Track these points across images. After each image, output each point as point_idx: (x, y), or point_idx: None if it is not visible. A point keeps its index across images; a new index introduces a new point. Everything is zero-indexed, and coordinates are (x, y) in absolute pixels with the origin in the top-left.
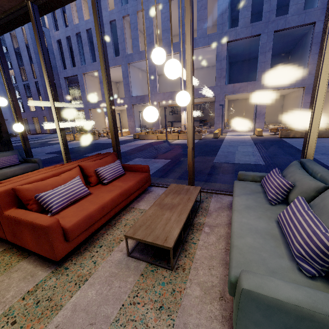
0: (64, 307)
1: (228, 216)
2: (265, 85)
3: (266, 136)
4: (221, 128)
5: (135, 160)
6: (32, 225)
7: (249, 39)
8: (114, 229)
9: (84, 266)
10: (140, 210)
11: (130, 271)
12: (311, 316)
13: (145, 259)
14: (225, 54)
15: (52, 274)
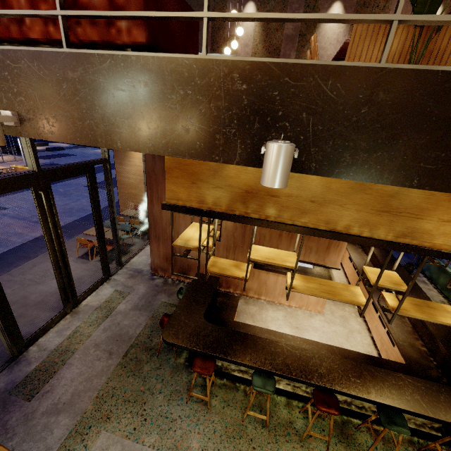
0: None
1: None
2: None
3: None
4: None
5: None
6: None
7: None
8: None
9: None
10: None
11: None
12: None
13: None
14: None
15: None
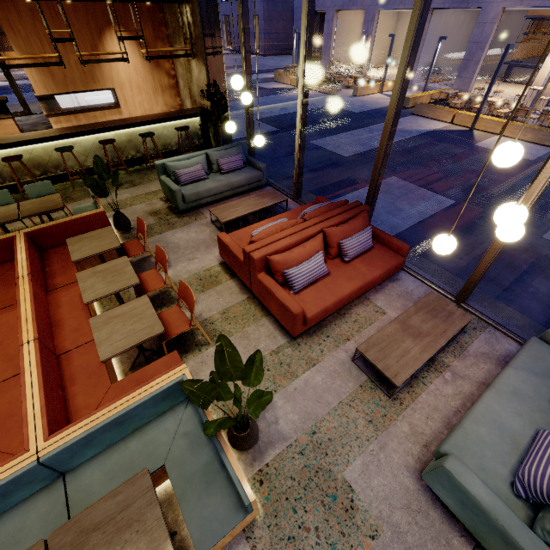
0: (299, 377)
1: (488, 373)
2: None
3: None
4: None
5: (389, 182)
6: (282, 304)
7: None
8: (343, 321)
9: (313, 350)
10: (375, 307)
11: (351, 377)
12: (484, 512)
13: (367, 374)
14: None
15: (288, 344)
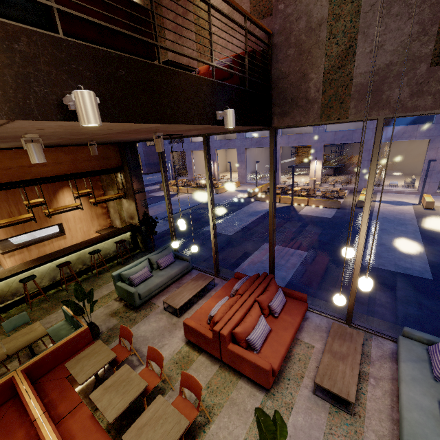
0: (287, 424)
1: (391, 370)
2: None
3: (439, 212)
4: None
5: (265, 247)
6: (255, 365)
7: None
8: (292, 362)
9: (285, 395)
10: (305, 344)
11: (320, 408)
12: None
13: (328, 401)
14: None
15: (266, 397)
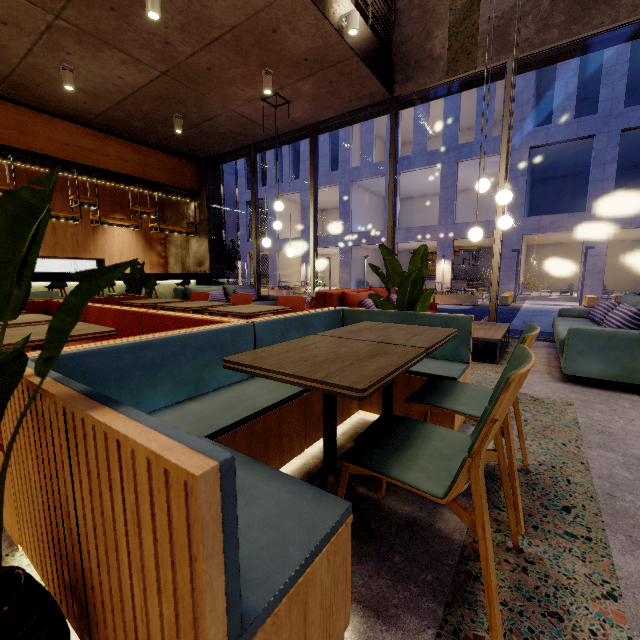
0: None
1: (547, 350)
2: (604, 219)
3: None
4: (512, 292)
5: None
6: None
7: (572, 143)
8: None
9: None
10: None
11: None
12: (616, 335)
13: None
14: (525, 168)
15: None
